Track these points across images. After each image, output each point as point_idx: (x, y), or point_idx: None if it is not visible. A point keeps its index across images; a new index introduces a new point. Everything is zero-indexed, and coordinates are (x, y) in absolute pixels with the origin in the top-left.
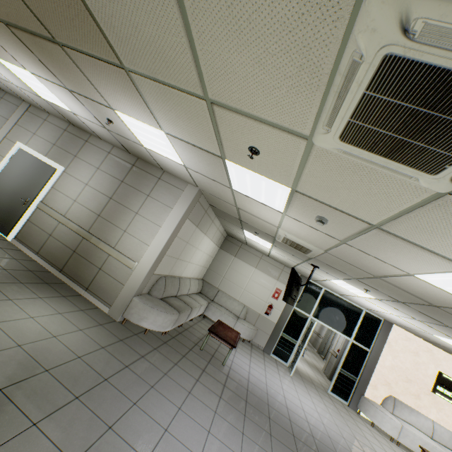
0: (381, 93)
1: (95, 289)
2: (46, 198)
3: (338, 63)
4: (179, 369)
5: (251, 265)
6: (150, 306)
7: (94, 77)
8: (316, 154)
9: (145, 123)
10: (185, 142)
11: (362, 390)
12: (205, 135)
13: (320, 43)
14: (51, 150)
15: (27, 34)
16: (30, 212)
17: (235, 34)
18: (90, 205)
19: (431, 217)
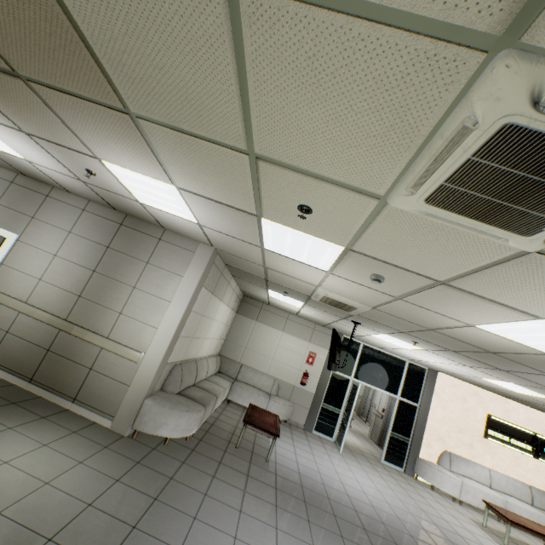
0: (488, 160)
1: (87, 397)
2: None
3: (439, 125)
4: (220, 483)
5: (277, 328)
6: (168, 407)
7: (76, 120)
8: (387, 214)
9: (147, 176)
10: (206, 198)
11: (416, 451)
12: (238, 192)
13: (422, 105)
14: None
15: None
16: None
17: (310, 87)
18: (65, 283)
19: (509, 273)
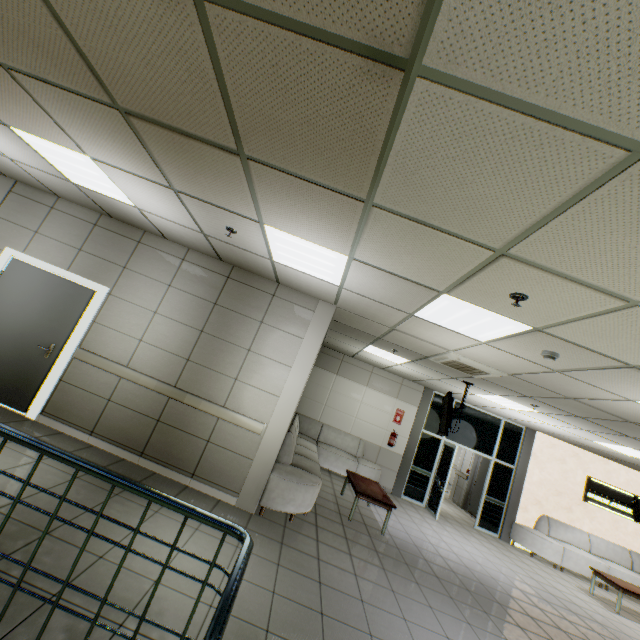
0: None
1: (207, 472)
2: (86, 340)
3: None
4: (359, 561)
5: (361, 383)
6: (295, 482)
7: (275, 194)
8: (625, 313)
9: (317, 244)
10: (383, 271)
11: (512, 516)
12: (439, 273)
13: None
14: (76, 260)
15: (171, 132)
16: (61, 366)
17: None
18: (169, 344)
19: None
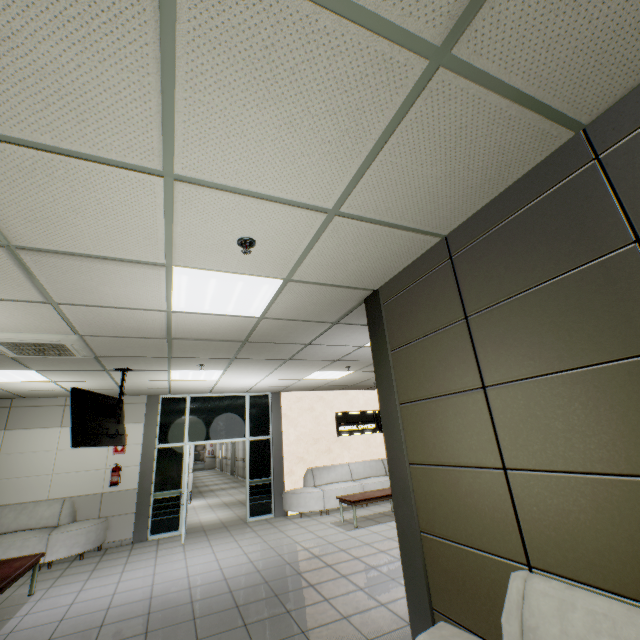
0: None
1: None
2: None
3: None
4: None
5: (51, 425)
6: None
7: None
8: None
9: None
10: None
11: (281, 486)
12: None
13: None
14: None
15: None
16: None
17: None
18: None
19: (2, 190)
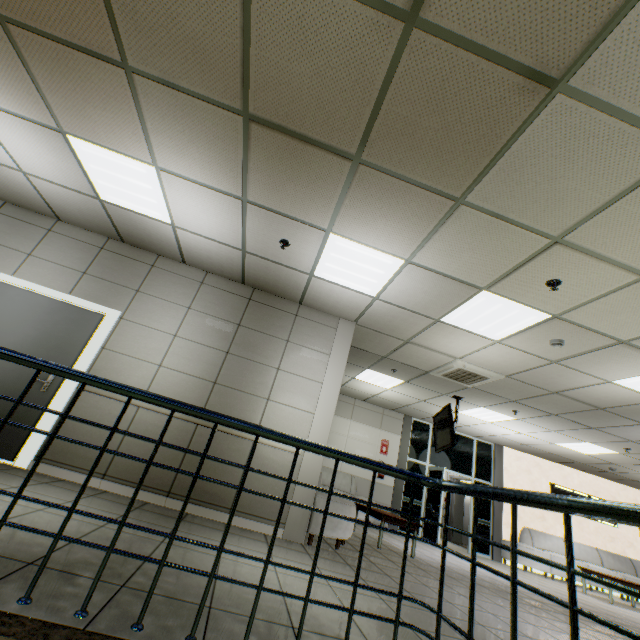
0: None
1: (246, 505)
2: (93, 369)
3: None
4: (418, 576)
5: (345, 416)
6: (339, 502)
7: (366, 199)
8: (635, 286)
9: (378, 250)
10: (434, 272)
11: (499, 533)
12: (490, 268)
13: None
14: (79, 283)
15: (291, 138)
16: (62, 400)
17: None
18: (193, 368)
19: None
